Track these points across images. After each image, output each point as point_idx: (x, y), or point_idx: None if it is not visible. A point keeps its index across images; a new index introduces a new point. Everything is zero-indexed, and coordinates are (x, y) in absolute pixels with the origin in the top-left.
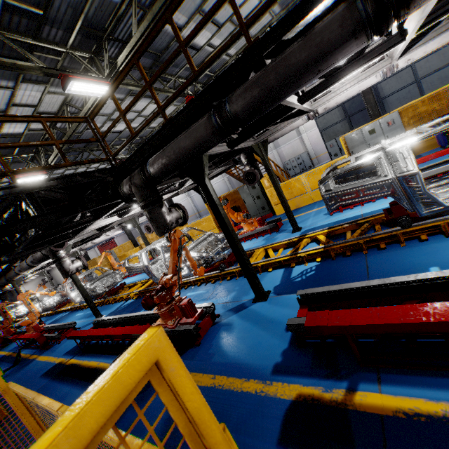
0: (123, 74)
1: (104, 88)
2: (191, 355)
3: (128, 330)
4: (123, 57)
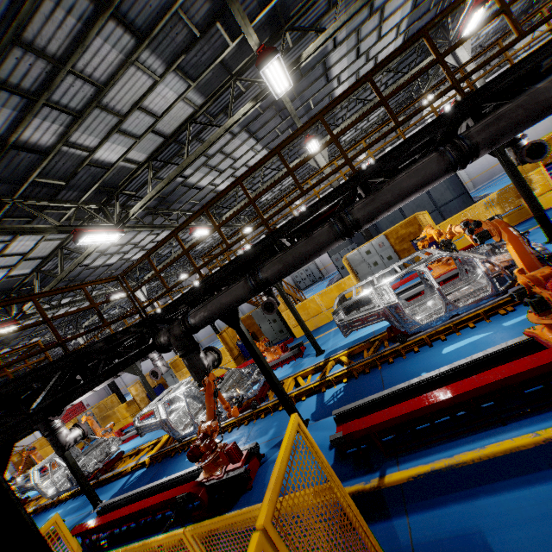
0: (161, 243)
1: (114, 235)
2: (246, 500)
3: (168, 494)
4: (137, 209)
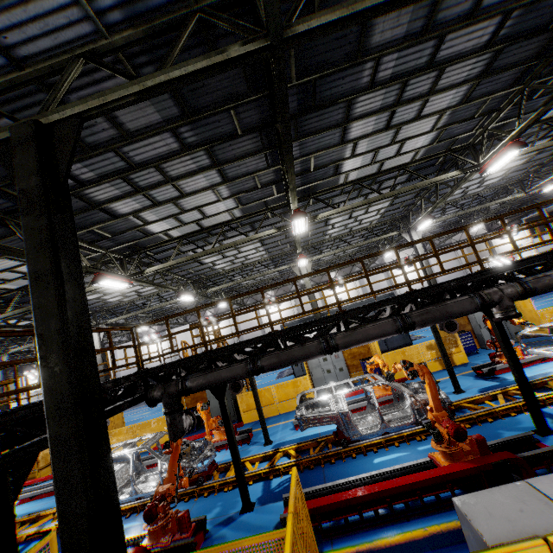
0: (184, 313)
1: (125, 284)
2: None
3: None
4: (153, 269)
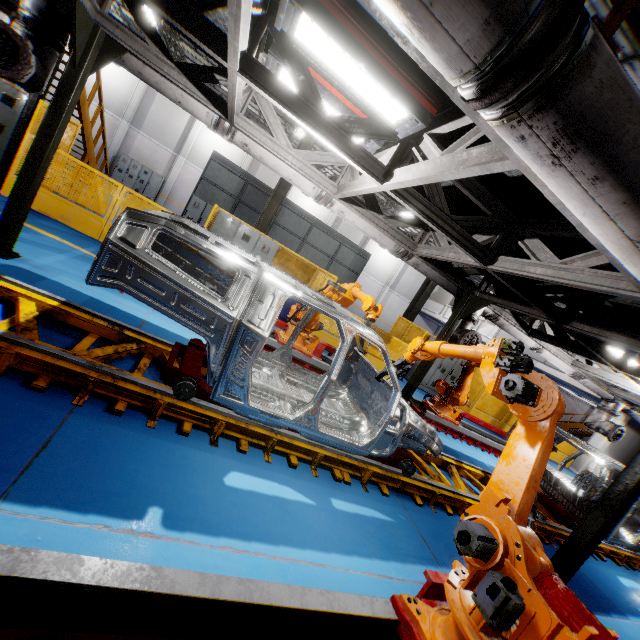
0: None
1: None
2: None
3: None
4: None
